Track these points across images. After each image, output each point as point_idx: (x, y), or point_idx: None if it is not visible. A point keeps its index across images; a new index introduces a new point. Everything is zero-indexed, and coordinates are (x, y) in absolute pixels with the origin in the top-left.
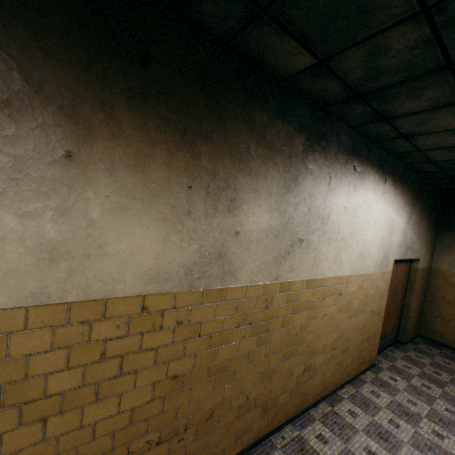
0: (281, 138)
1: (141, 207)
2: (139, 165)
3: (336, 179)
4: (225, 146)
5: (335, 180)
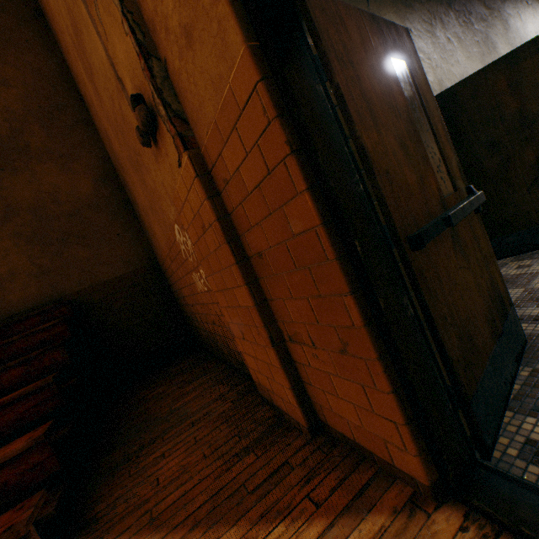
0: (490, 1)
1: (470, 56)
2: (462, 36)
3: (522, 15)
4: (476, 16)
5: (521, 16)
